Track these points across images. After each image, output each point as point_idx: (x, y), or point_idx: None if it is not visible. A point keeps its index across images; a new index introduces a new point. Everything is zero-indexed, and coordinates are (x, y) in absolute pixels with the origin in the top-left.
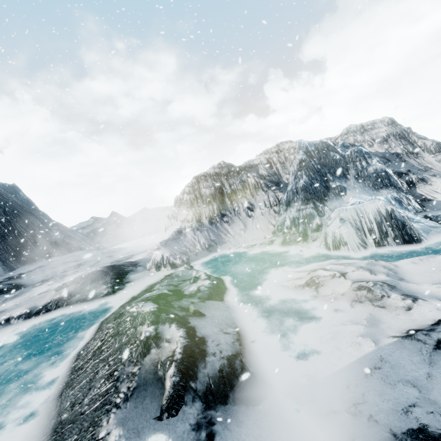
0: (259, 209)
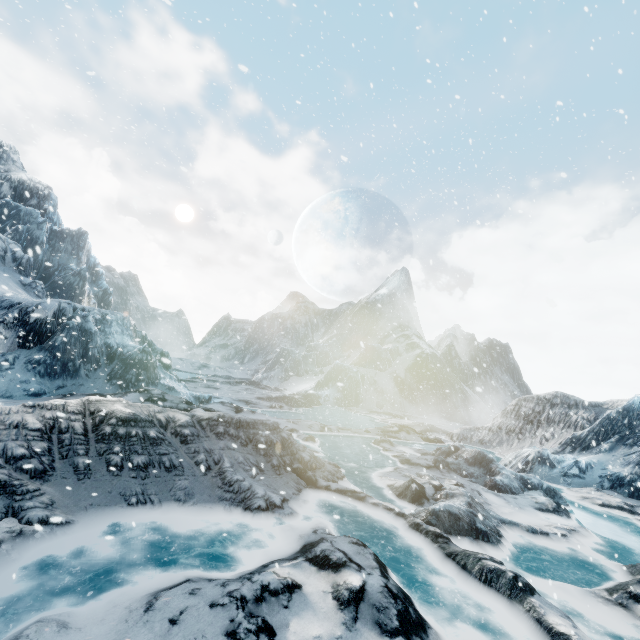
0: (553, 442)
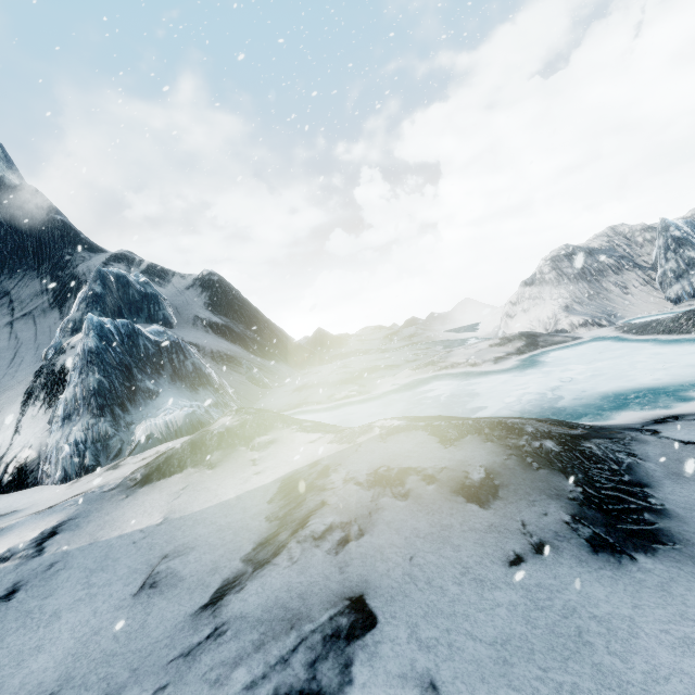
0: (634, 286)
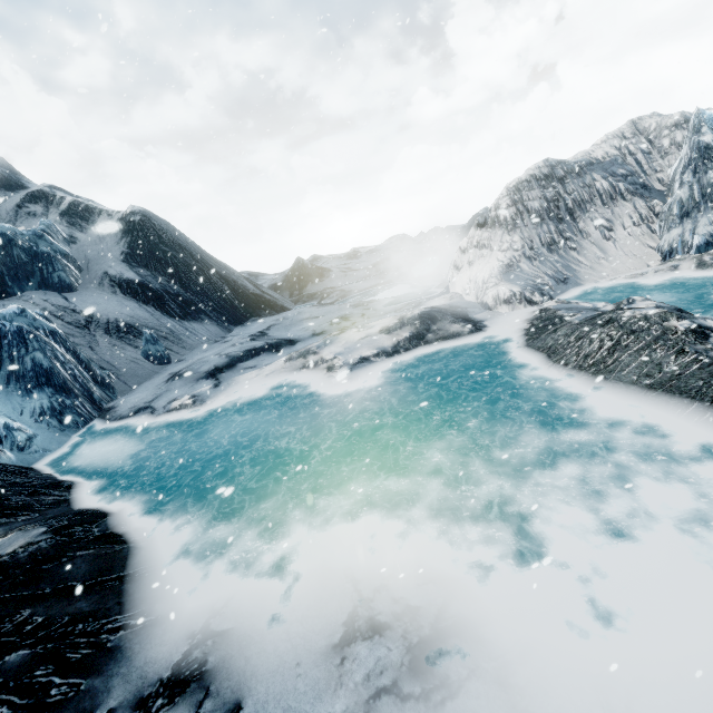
0: (623, 227)
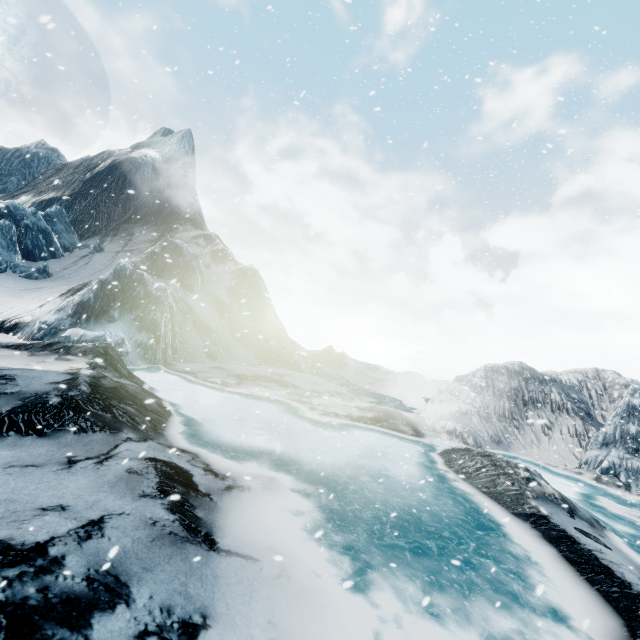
0: (560, 432)
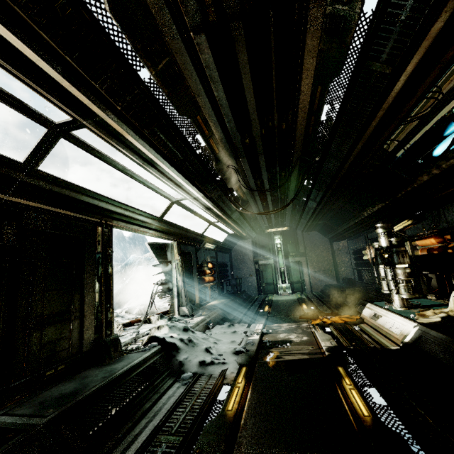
0: None
